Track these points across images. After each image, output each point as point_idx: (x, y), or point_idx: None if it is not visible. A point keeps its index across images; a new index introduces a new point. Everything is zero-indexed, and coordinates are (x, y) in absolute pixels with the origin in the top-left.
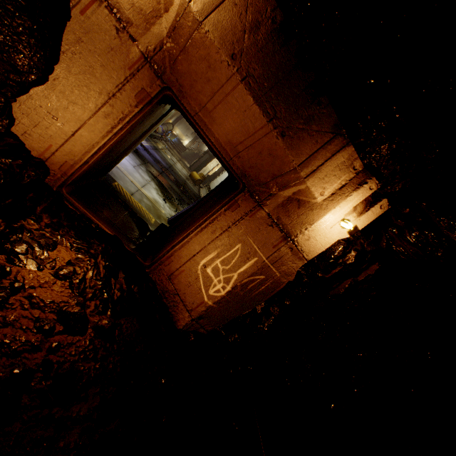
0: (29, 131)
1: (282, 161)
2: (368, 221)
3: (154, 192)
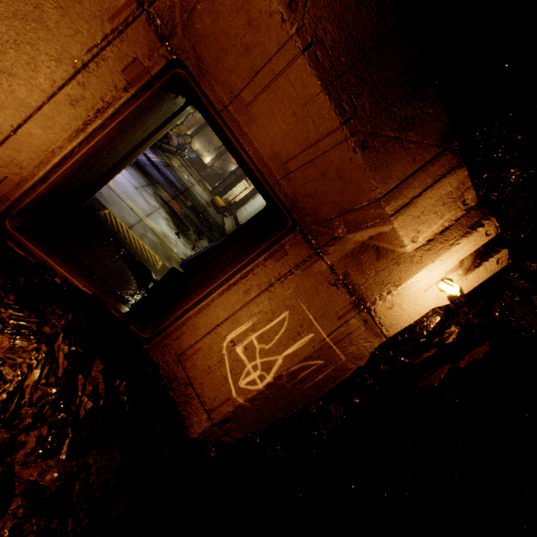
0: None
1: (358, 188)
2: (478, 282)
3: (163, 223)
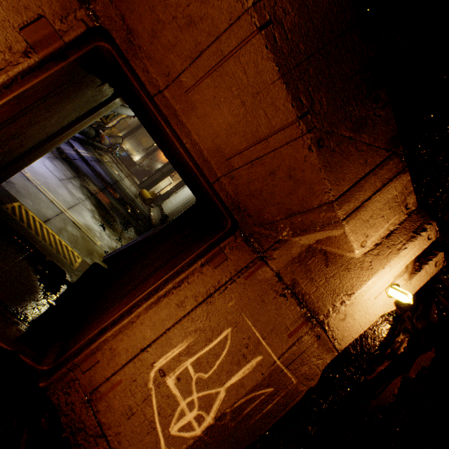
0: None
1: (310, 189)
2: (419, 285)
3: (87, 215)
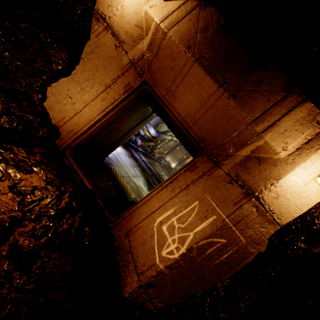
0: (53, 106)
1: (235, 119)
2: None
3: (141, 182)
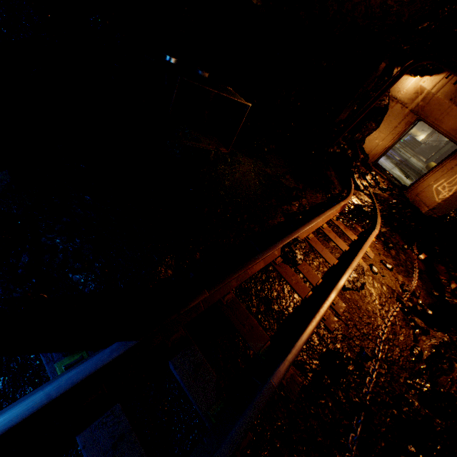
0: (367, 146)
1: None
2: None
3: (398, 172)
